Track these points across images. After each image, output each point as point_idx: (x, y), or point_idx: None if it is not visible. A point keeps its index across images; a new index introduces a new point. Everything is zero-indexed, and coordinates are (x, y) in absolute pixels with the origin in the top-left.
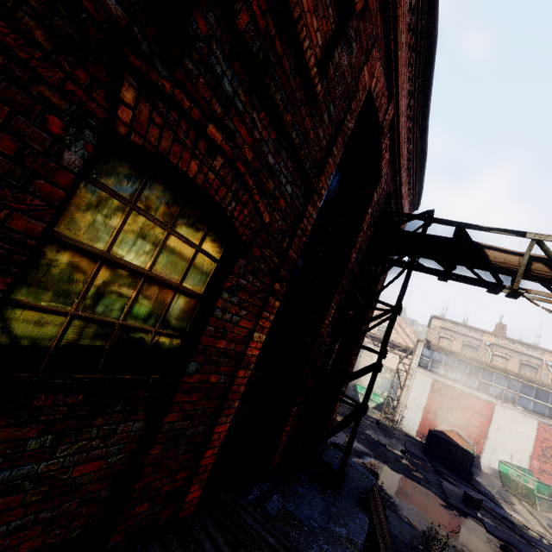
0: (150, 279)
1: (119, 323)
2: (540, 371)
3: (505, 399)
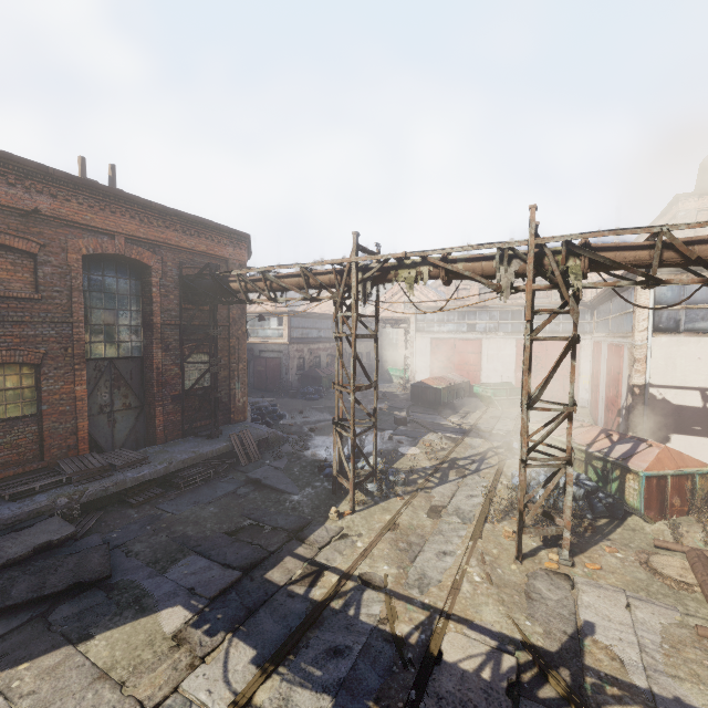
0: (7, 390)
1: (5, 404)
2: None
3: (489, 331)
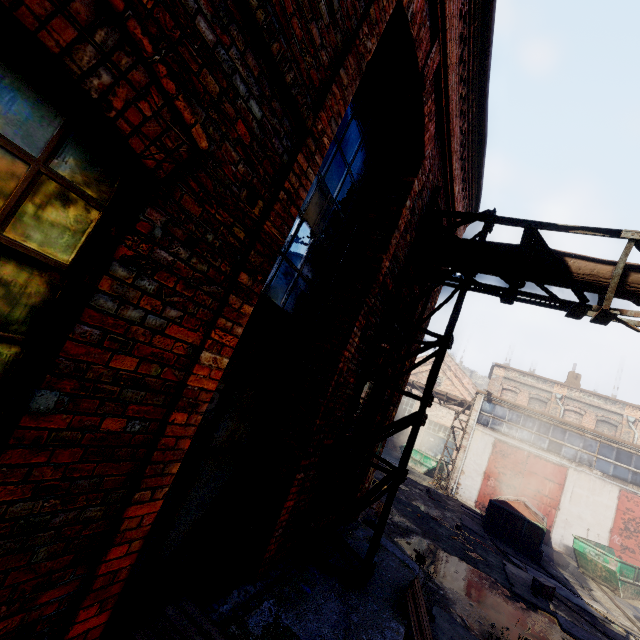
0: None
1: None
2: (620, 428)
3: (580, 462)
